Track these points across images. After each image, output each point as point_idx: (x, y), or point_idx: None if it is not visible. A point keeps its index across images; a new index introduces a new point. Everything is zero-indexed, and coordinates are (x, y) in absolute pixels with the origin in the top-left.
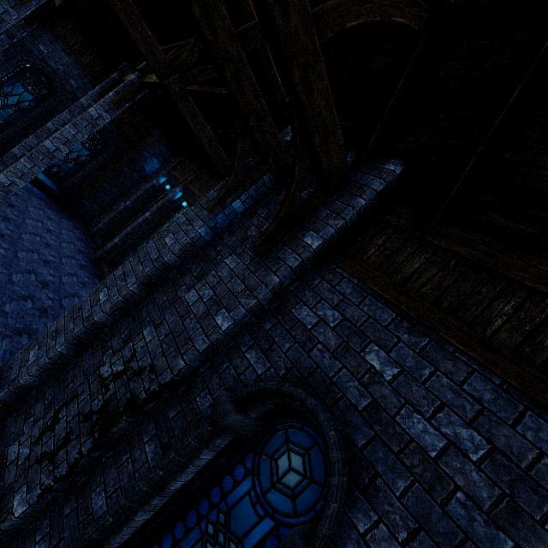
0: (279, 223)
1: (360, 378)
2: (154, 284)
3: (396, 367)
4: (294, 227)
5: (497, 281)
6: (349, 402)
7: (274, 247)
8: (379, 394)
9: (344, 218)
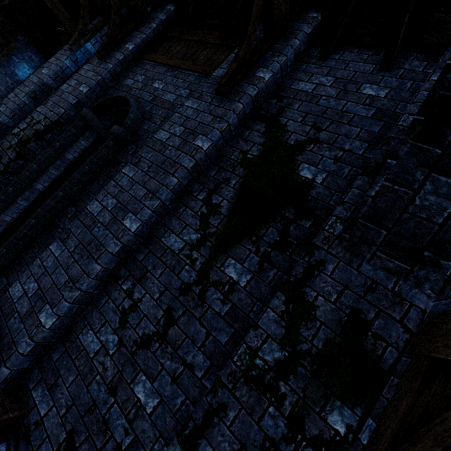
0: (110, 39)
1: (150, 92)
2: (40, 100)
3: (164, 84)
4: (120, 43)
5: (204, 45)
6: (145, 100)
7: (110, 54)
8: (157, 94)
9: (145, 34)
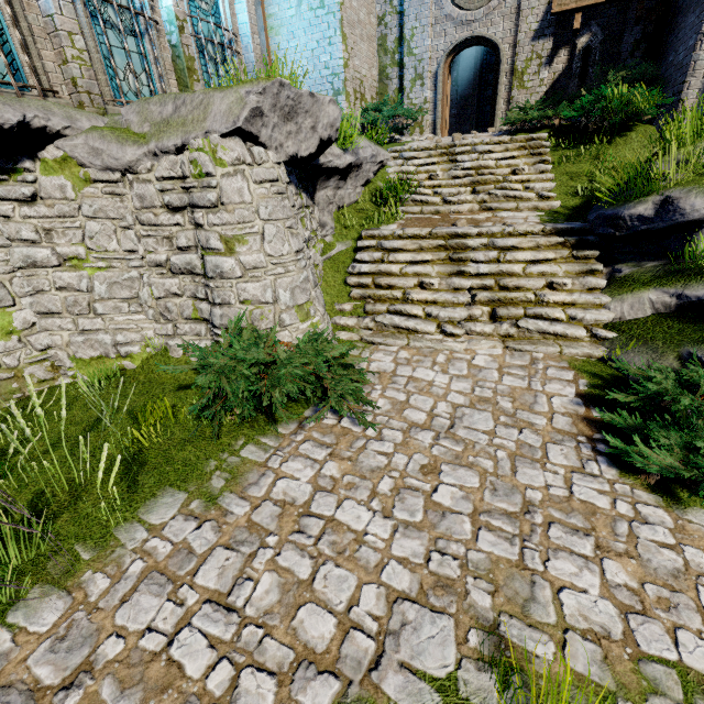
0: None
1: None
2: None
3: None
4: None
5: None
6: None
7: None
8: None
9: None
